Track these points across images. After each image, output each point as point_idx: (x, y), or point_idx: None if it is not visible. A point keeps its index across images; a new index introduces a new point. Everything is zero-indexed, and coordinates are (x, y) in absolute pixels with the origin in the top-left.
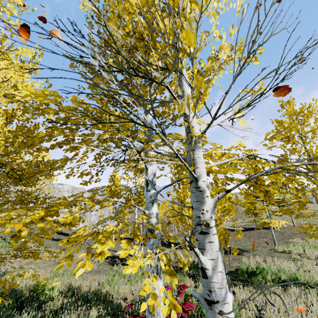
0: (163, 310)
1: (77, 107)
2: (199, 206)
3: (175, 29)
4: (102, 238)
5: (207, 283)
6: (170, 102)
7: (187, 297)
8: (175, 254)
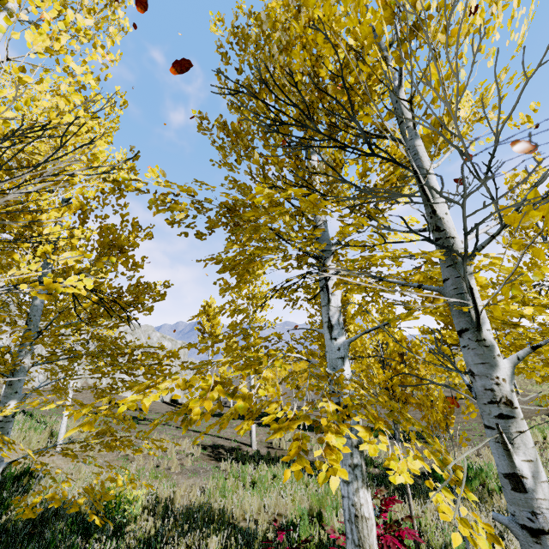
0: (480, 545)
1: (290, 208)
2: (489, 372)
3: (444, 80)
4: (329, 423)
5: (527, 501)
6: (411, 195)
7: (402, 520)
8: (437, 449)
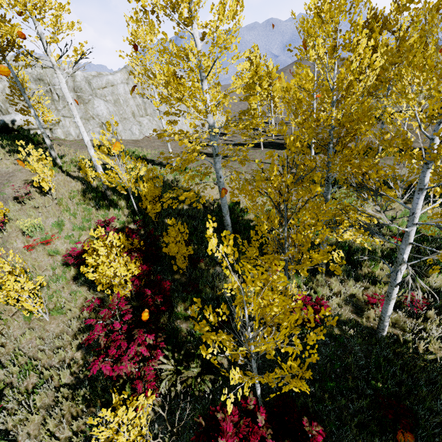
0: None
1: None
2: None
3: None
4: None
5: None
6: None
7: None
8: None
